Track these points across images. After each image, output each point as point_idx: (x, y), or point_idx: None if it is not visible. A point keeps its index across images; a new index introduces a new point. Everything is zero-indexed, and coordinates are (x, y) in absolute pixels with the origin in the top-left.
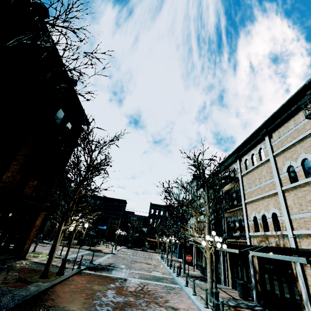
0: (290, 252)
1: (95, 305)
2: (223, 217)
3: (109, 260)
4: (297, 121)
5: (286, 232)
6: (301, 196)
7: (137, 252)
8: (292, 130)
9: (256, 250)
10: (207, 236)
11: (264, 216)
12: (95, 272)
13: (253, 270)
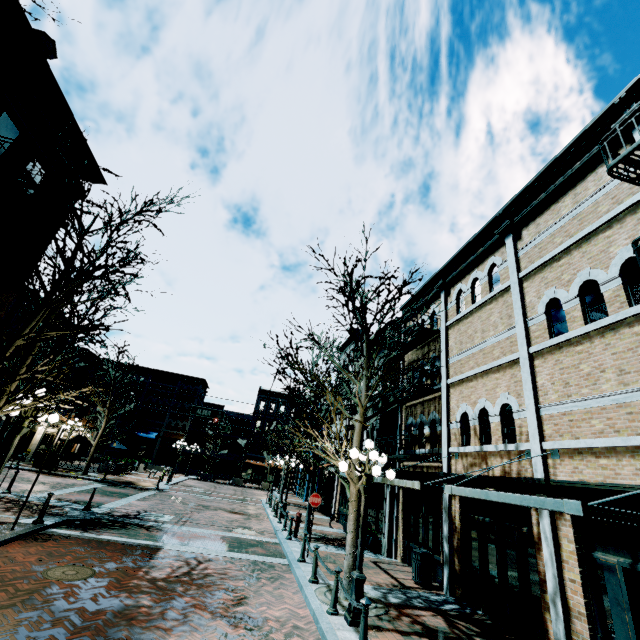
0: (532, 489)
1: (15, 627)
2: (401, 416)
3: (139, 505)
4: (581, 197)
5: (527, 445)
6: (569, 364)
7: (219, 488)
8: (568, 218)
9: (460, 485)
10: (354, 450)
11: (483, 412)
12: (84, 533)
13: (448, 526)
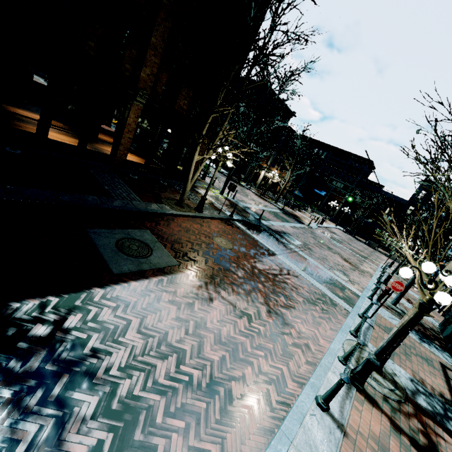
0: None
1: (185, 251)
2: None
3: (288, 229)
4: None
5: None
6: None
7: (354, 242)
8: None
9: None
10: (428, 264)
11: None
12: (246, 230)
13: None
